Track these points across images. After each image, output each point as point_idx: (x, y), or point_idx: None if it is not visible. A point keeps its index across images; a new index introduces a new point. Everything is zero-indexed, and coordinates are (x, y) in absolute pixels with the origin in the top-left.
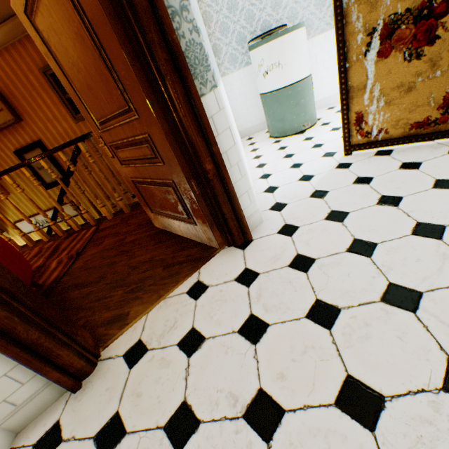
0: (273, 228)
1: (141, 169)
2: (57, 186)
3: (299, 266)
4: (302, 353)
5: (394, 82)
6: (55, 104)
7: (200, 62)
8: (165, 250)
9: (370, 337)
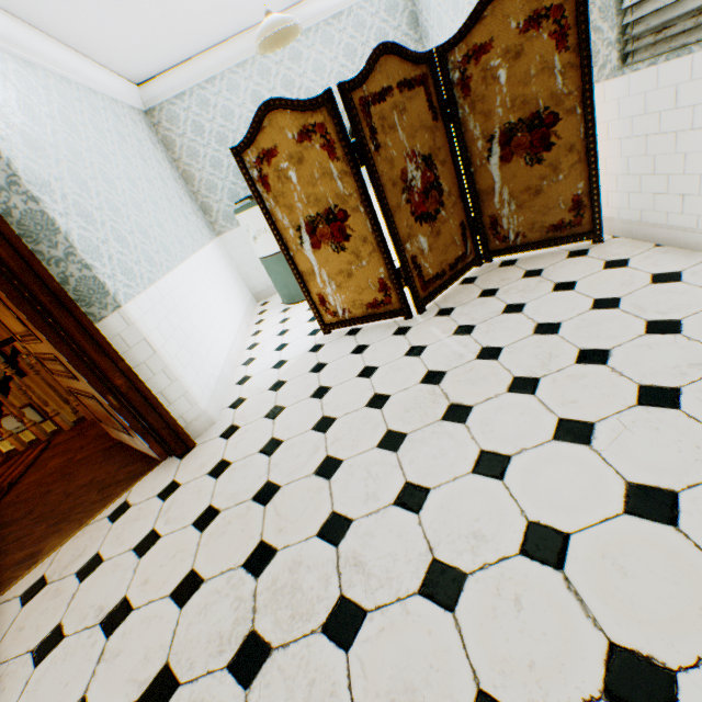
0: (220, 430)
1: (69, 380)
2: None
3: (216, 472)
4: (171, 558)
5: (335, 269)
6: None
7: (97, 291)
8: (110, 468)
9: (225, 533)
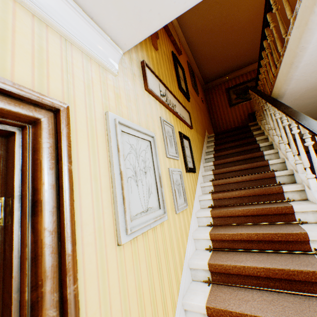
0: None
1: None
2: (184, 94)
3: None
4: None
5: None
6: (188, 72)
7: None
8: None
9: None
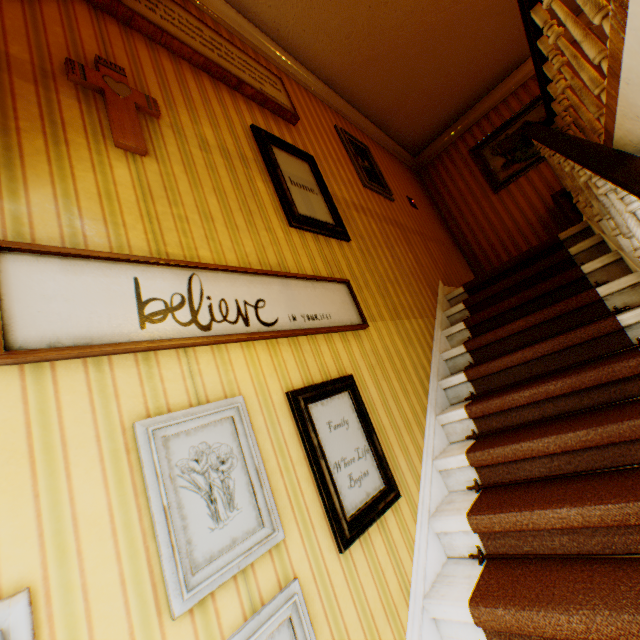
0: None
1: None
2: (320, 231)
3: None
4: None
5: None
6: (342, 155)
7: None
8: None
9: None
